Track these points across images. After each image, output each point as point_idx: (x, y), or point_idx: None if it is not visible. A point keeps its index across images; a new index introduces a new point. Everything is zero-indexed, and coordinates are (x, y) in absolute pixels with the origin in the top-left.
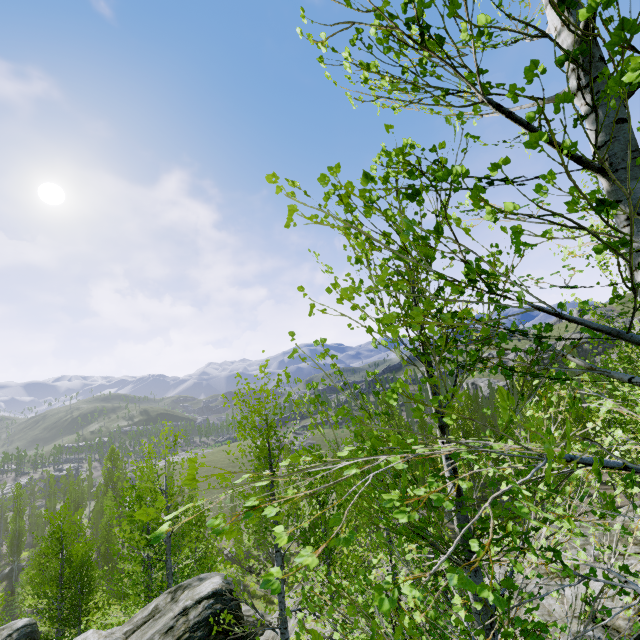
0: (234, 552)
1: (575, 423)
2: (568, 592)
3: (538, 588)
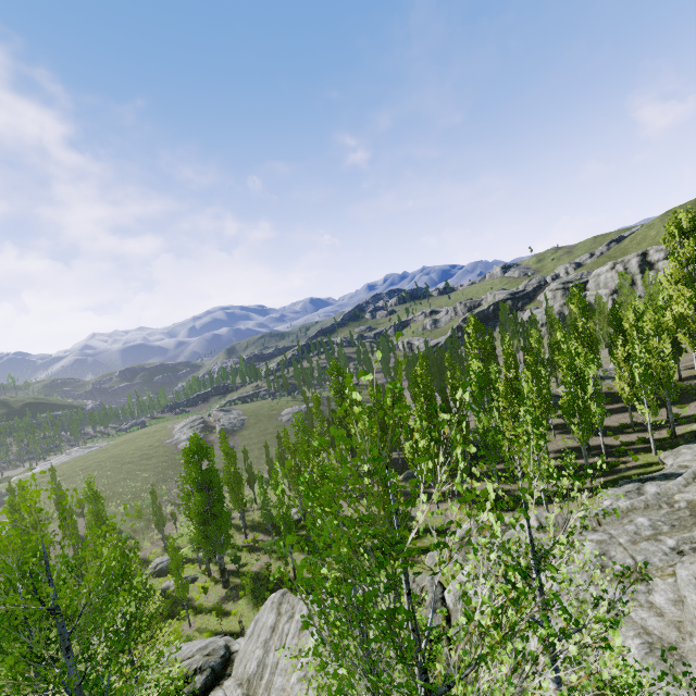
0: (166, 561)
1: (532, 379)
2: (660, 599)
3: (618, 597)
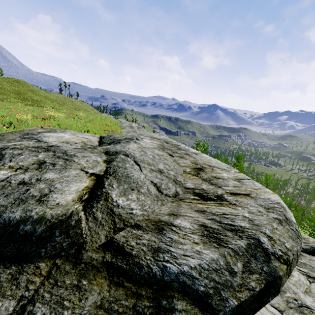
0: None
1: None
2: None
3: None
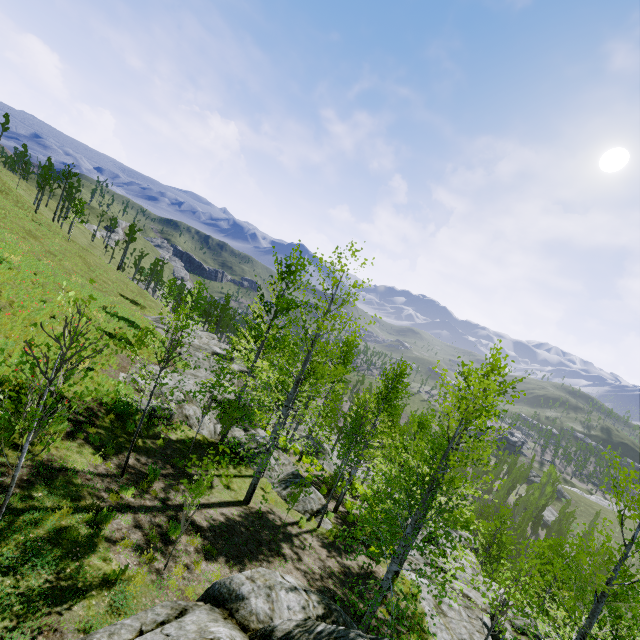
0: None
1: None
2: None
3: None
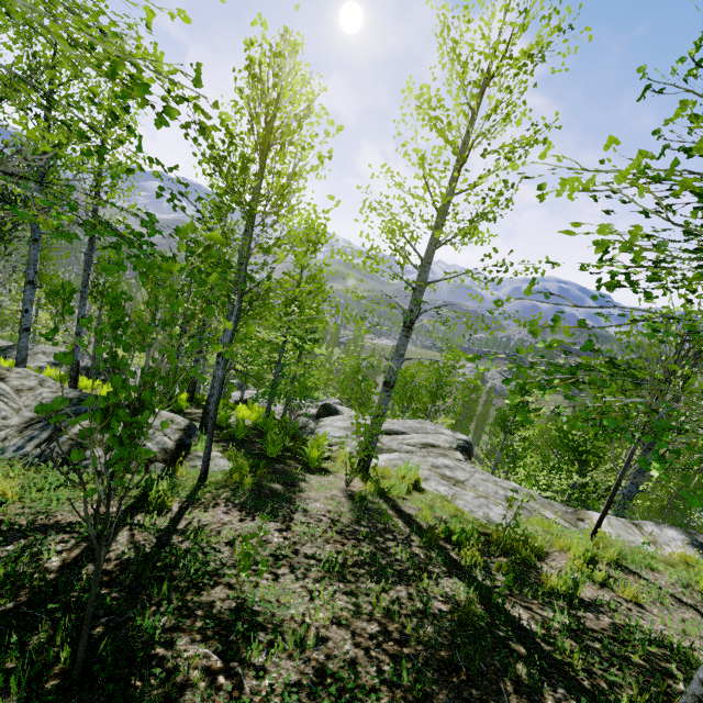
0: None
1: None
2: None
3: None
